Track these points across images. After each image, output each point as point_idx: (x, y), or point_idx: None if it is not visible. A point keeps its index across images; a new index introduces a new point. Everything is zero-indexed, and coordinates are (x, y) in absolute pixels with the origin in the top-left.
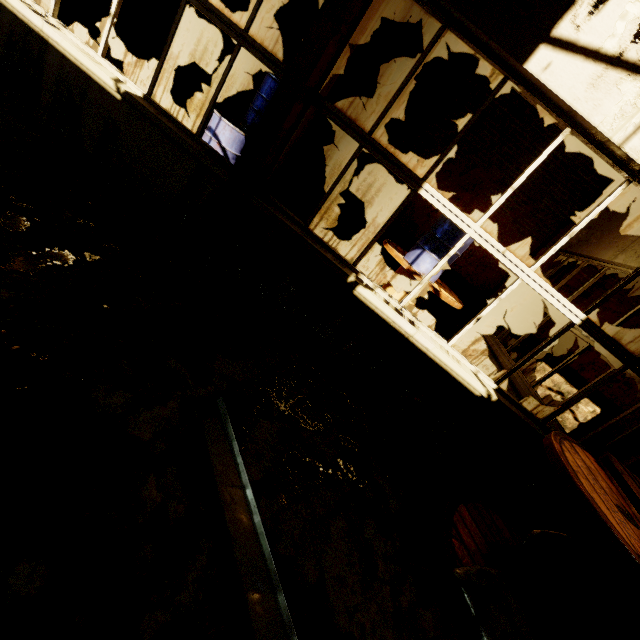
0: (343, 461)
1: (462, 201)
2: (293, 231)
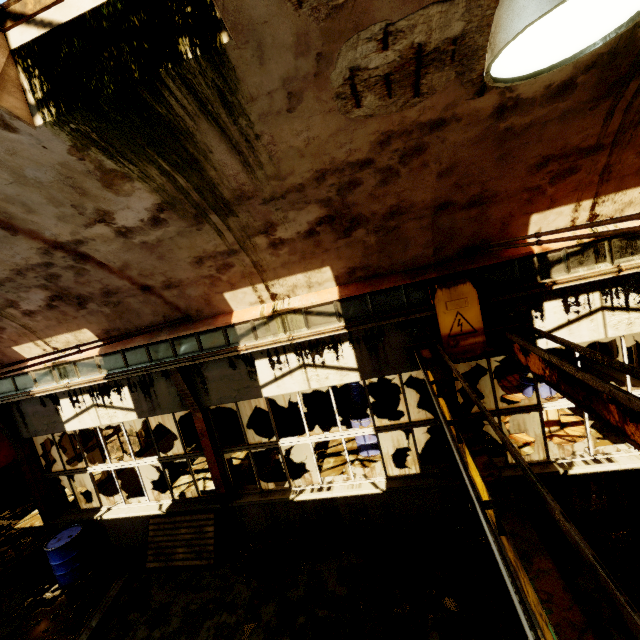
0: None
1: None
2: (512, 476)
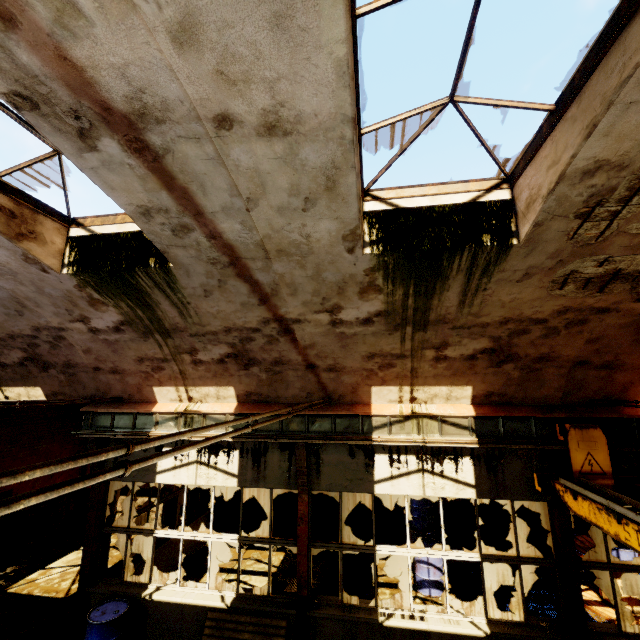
0: None
1: None
2: None
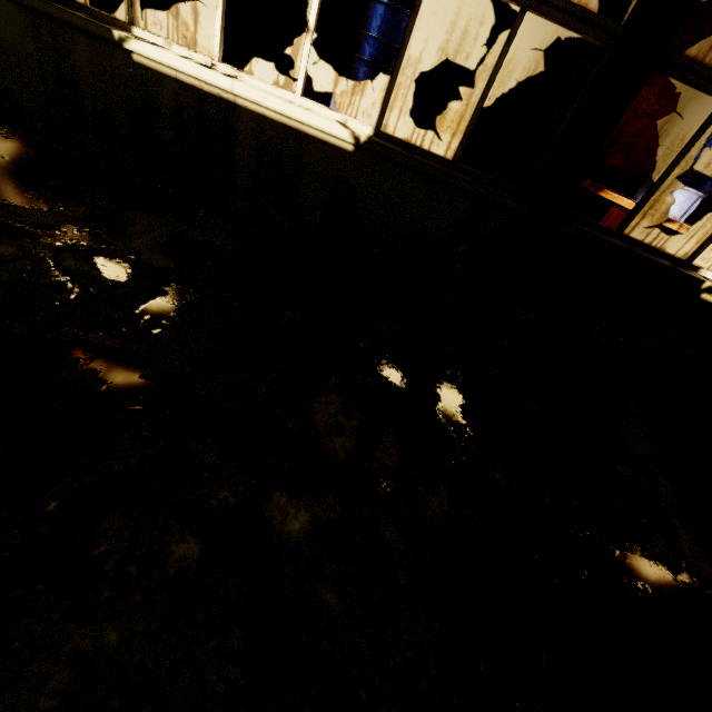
0: None
1: (656, 86)
2: (624, 249)
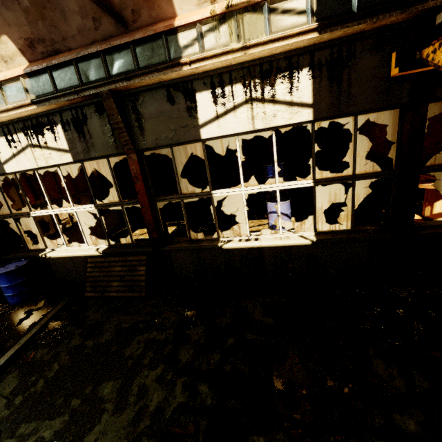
0: None
1: None
2: None
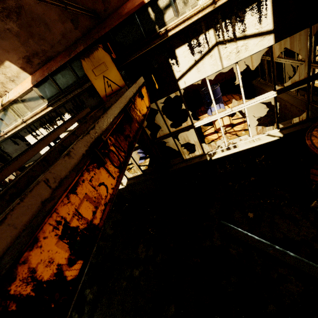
0: (262, 200)
1: None
2: (184, 166)
